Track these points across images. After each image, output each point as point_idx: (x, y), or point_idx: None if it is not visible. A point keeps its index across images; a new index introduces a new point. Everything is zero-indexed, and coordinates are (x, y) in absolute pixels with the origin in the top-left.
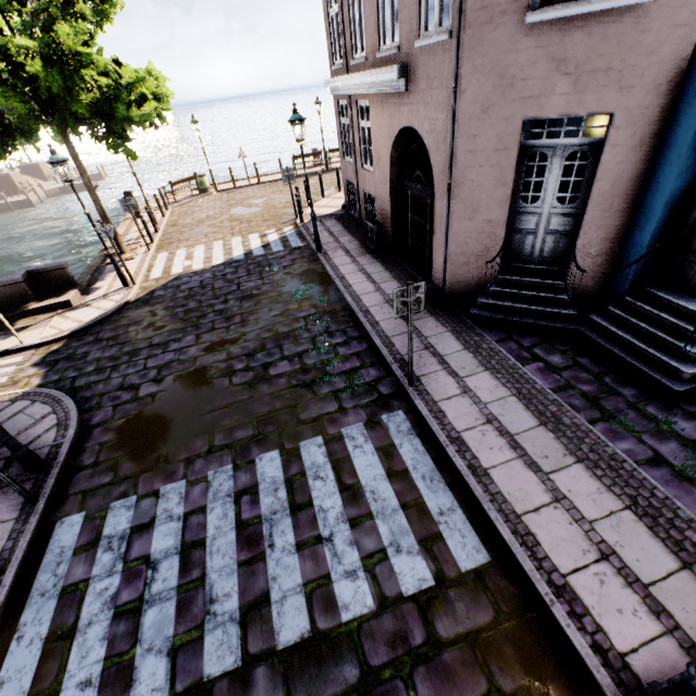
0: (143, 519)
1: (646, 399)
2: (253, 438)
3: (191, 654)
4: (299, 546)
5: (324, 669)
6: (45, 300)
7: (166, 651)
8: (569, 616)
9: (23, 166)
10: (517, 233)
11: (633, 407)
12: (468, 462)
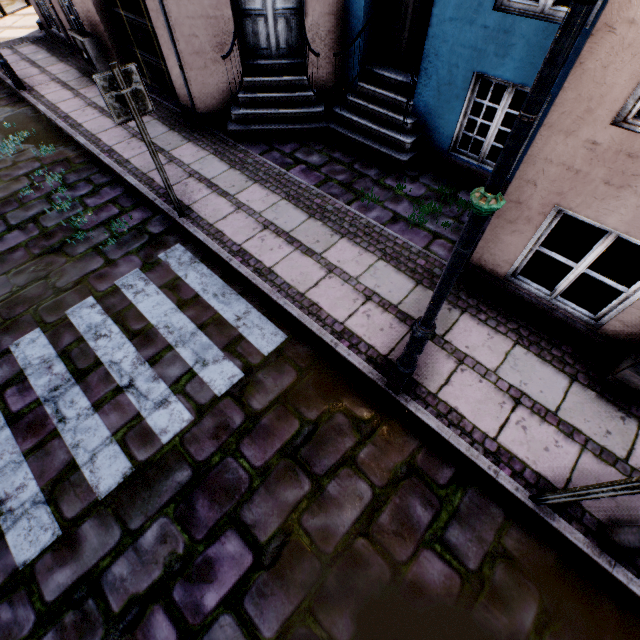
0: None
1: (385, 175)
2: None
3: None
4: (97, 406)
5: (156, 487)
6: None
7: None
8: (349, 348)
9: None
10: (247, 17)
11: (377, 183)
12: (253, 268)
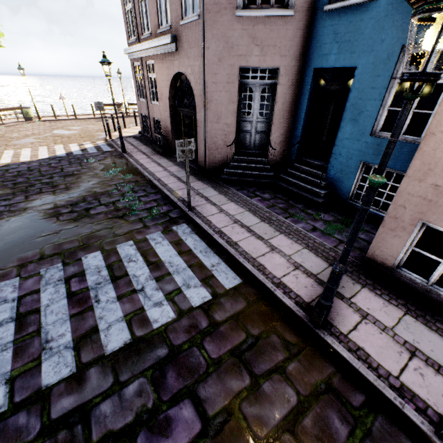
0: None
1: (308, 208)
2: (79, 247)
3: (30, 377)
4: (119, 297)
5: (143, 355)
6: None
7: (4, 382)
8: (283, 294)
9: None
10: (242, 132)
11: (303, 211)
12: (226, 240)
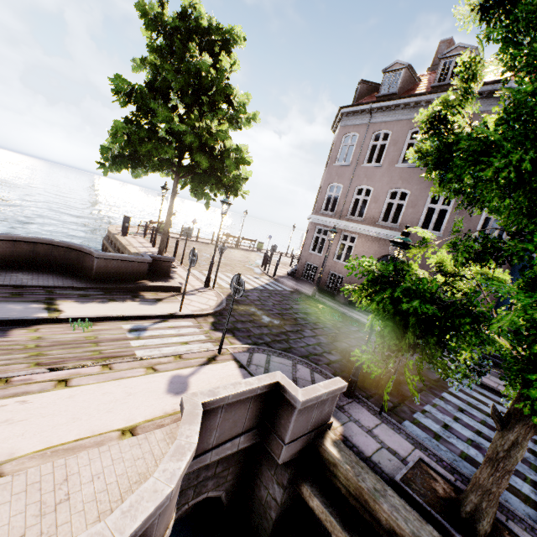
0: (440, 422)
1: None
2: (427, 386)
3: None
4: None
5: None
6: (156, 281)
7: (536, 474)
8: None
9: None
10: None
11: None
12: None
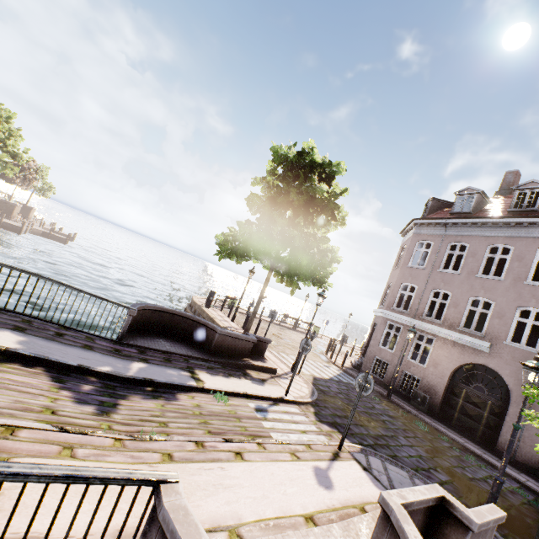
0: None
1: None
2: None
3: None
4: None
5: None
6: (256, 360)
7: None
8: None
9: (18, 203)
10: None
11: None
12: None
